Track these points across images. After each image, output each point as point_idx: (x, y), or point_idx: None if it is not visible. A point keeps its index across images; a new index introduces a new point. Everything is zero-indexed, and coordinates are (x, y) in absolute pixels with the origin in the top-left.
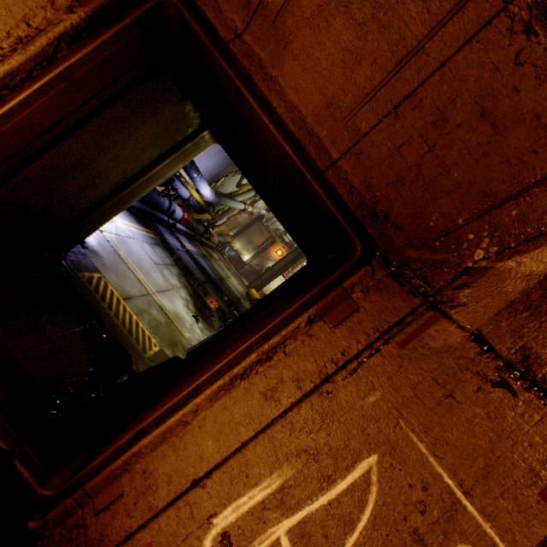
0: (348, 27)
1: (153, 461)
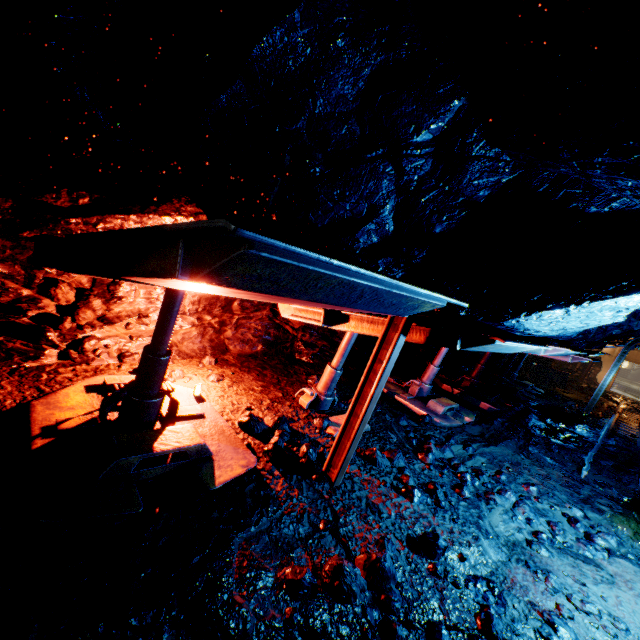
0: None
1: None
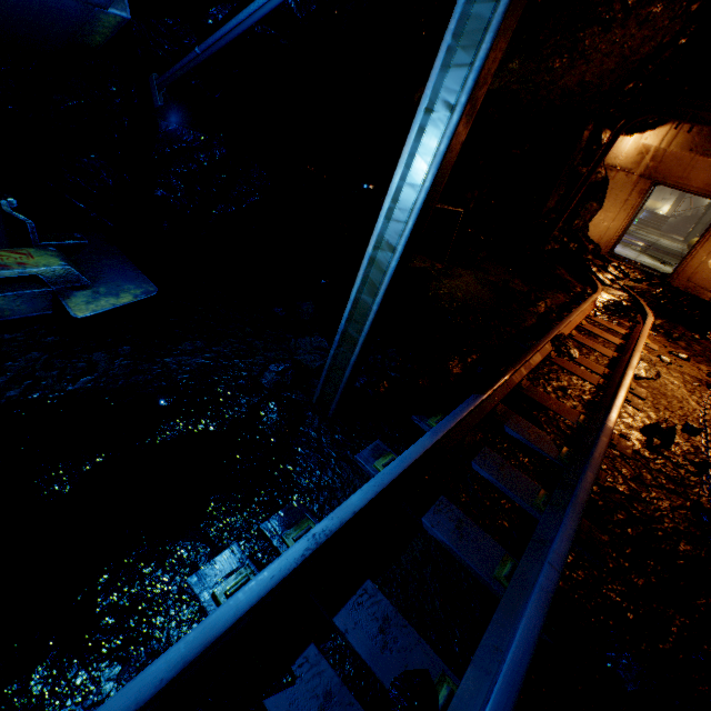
0: (703, 175)
1: (690, 263)
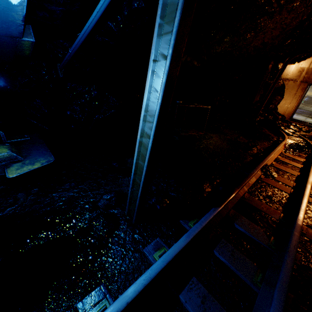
0: None
1: None
